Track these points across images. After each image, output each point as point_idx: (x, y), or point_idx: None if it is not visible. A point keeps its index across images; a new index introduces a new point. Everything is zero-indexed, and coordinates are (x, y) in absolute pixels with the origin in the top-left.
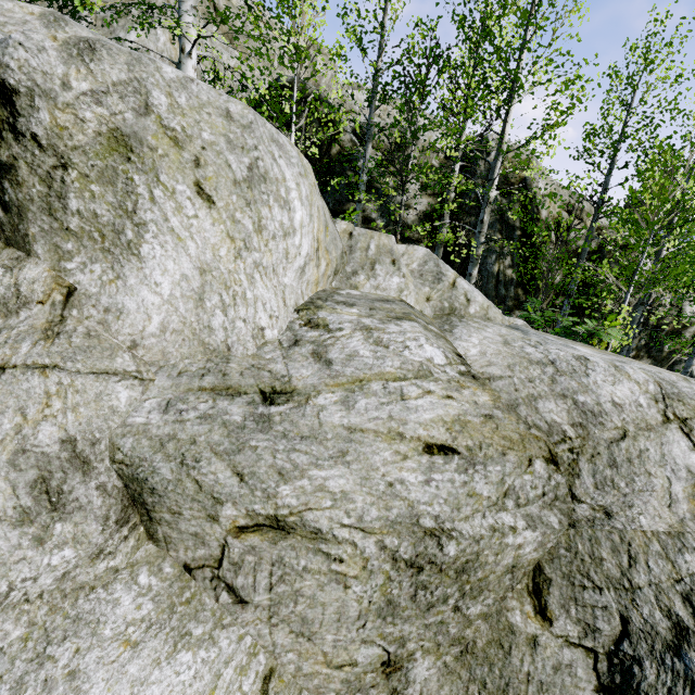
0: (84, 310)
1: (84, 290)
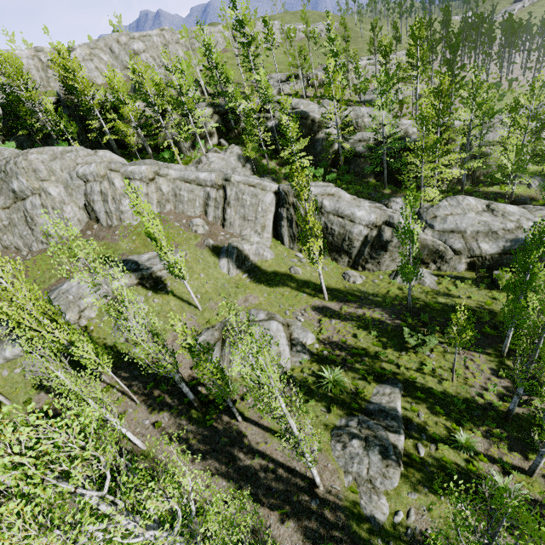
0: None
1: None
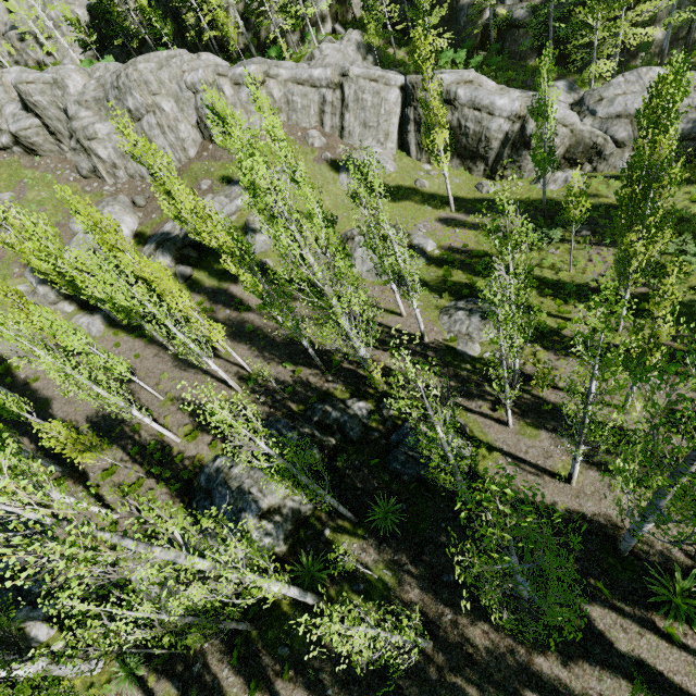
0: (70, 93)
1: (69, 92)
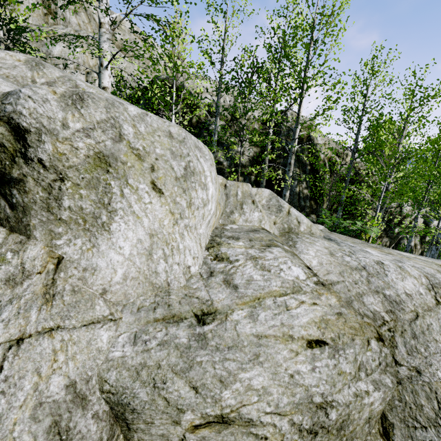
0: (68, 271)
1: (68, 258)
